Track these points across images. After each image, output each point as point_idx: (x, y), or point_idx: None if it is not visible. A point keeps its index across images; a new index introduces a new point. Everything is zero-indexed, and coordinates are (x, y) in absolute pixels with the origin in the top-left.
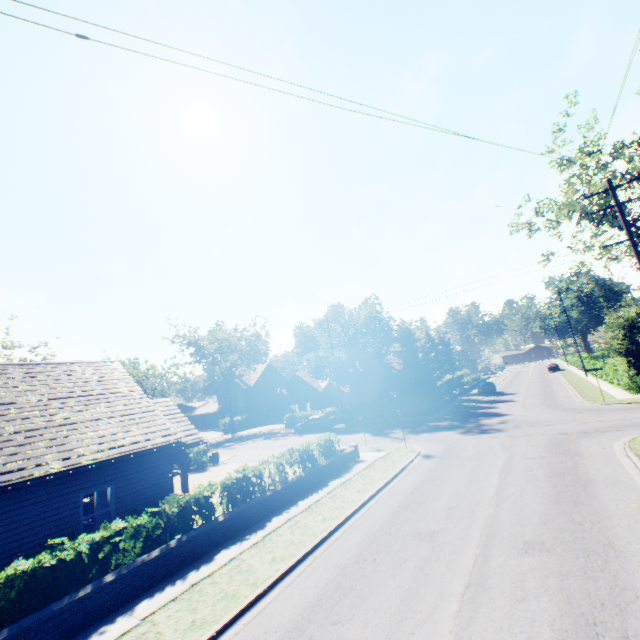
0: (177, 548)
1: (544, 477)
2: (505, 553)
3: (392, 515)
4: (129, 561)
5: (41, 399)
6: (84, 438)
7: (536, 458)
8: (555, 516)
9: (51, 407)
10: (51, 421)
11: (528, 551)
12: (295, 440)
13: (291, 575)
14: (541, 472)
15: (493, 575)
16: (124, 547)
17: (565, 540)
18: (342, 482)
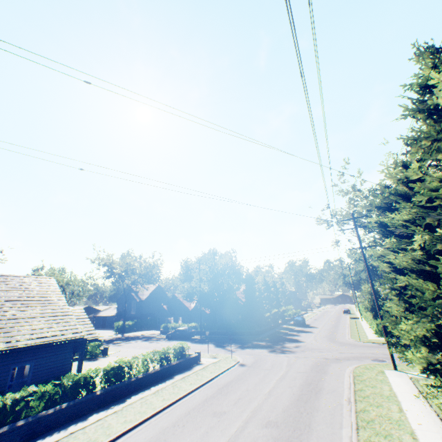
0: (66, 409)
1: (299, 384)
2: (255, 426)
3: (205, 400)
4: (34, 414)
5: (0, 300)
6: (22, 329)
7: (302, 372)
8: (292, 407)
9: (5, 306)
10: (4, 315)
11: (267, 425)
12: (164, 344)
13: (133, 431)
14: (299, 381)
15: (243, 437)
16: (32, 405)
17: (289, 421)
18: (183, 377)
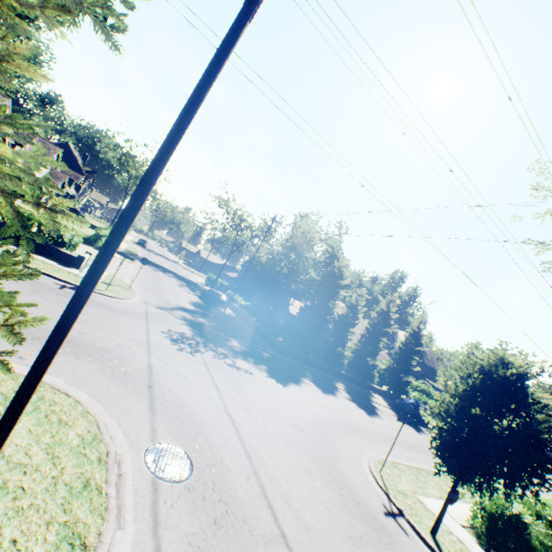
0: None
1: None
2: None
3: None
4: None
5: None
6: None
7: None
8: None
9: None
10: None
11: None
12: (174, 287)
13: None
14: None
15: None
16: None
17: None
18: None
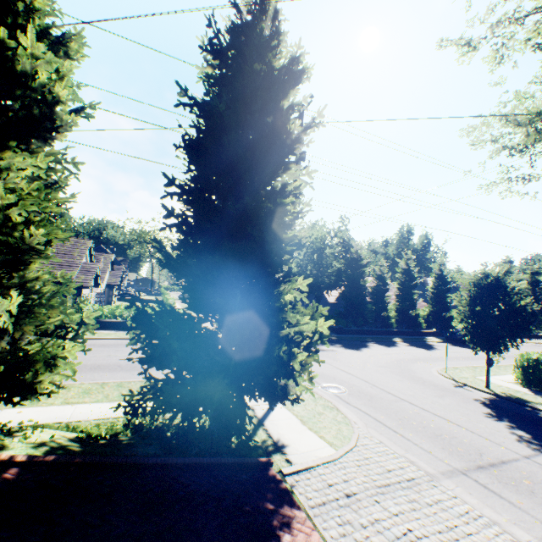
0: None
1: None
2: None
3: None
4: None
5: None
6: None
7: None
8: None
9: None
10: None
11: None
12: None
13: None
14: None
15: None
16: None
17: None
18: None
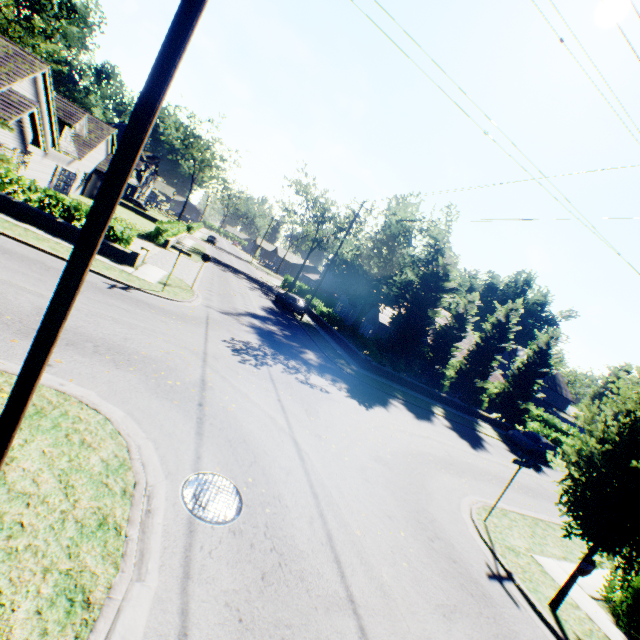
0: None
1: None
2: None
3: None
4: None
5: None
6: None
7: (34, 309)
8: None
9: None
10: None
11: None
12: (243, 289)
13: None
14: None
15: None
16: None
17: None
18: (25, 227)
